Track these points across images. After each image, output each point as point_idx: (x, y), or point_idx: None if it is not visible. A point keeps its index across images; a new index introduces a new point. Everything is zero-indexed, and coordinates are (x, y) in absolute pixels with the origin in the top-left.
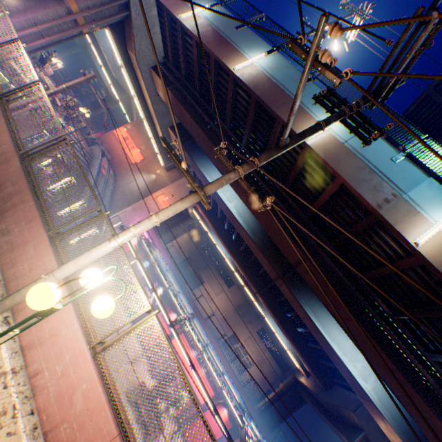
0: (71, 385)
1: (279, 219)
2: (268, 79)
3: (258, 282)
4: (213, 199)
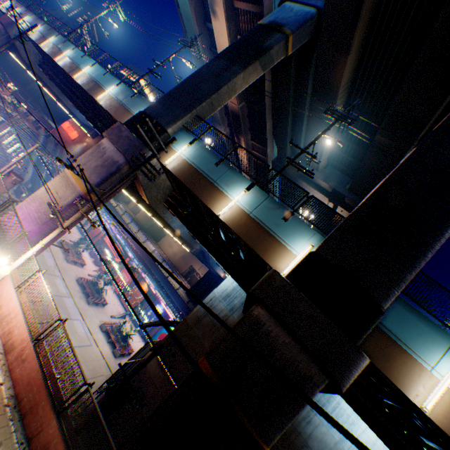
0: None
1: (77, 106)
2: (53, 46)
3: None
4: None
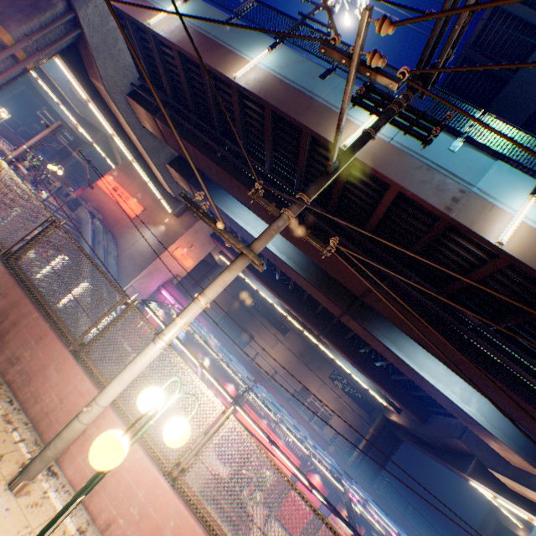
0: (155, 526)
1: None
2: (280, 82)
3: (319, 322)
4: (241, 239)
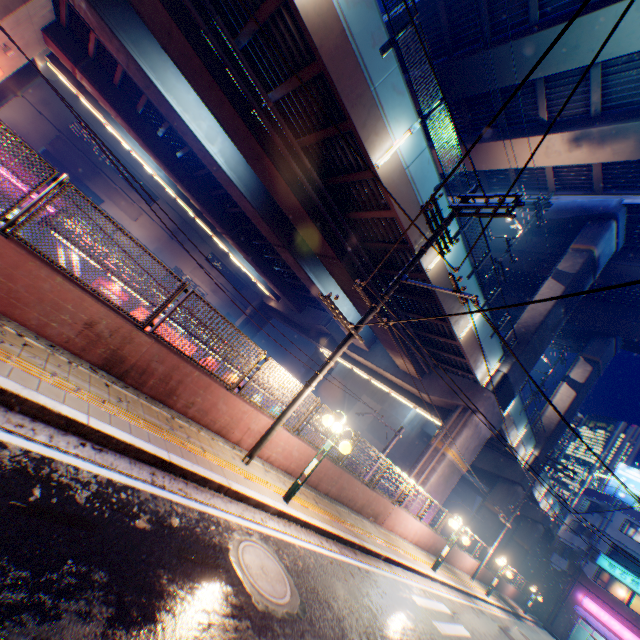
0: (289, 451)
1: (317, 222)
2: (342, 31)
3: (228, 222)
4: (123, 74)
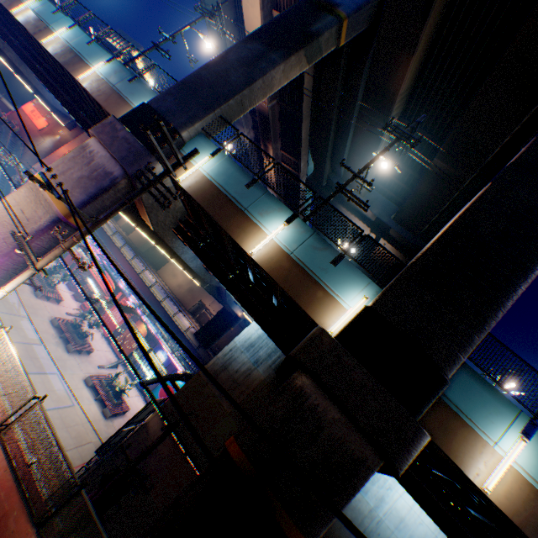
0: None
1: (47, 84)
2: None
3: None
4: None
